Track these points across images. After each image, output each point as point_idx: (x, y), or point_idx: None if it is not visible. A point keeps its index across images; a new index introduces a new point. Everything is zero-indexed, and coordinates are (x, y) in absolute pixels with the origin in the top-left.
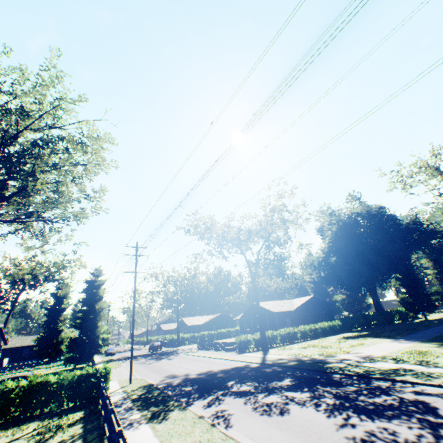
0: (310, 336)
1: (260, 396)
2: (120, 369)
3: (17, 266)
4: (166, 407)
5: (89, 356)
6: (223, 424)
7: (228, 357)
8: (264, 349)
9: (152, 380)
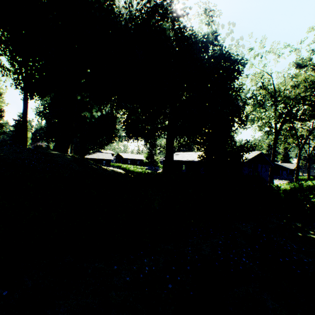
0: None
1: None
2: None
3: None
4: None
5: None
6: None
7: None
8: None
9: None
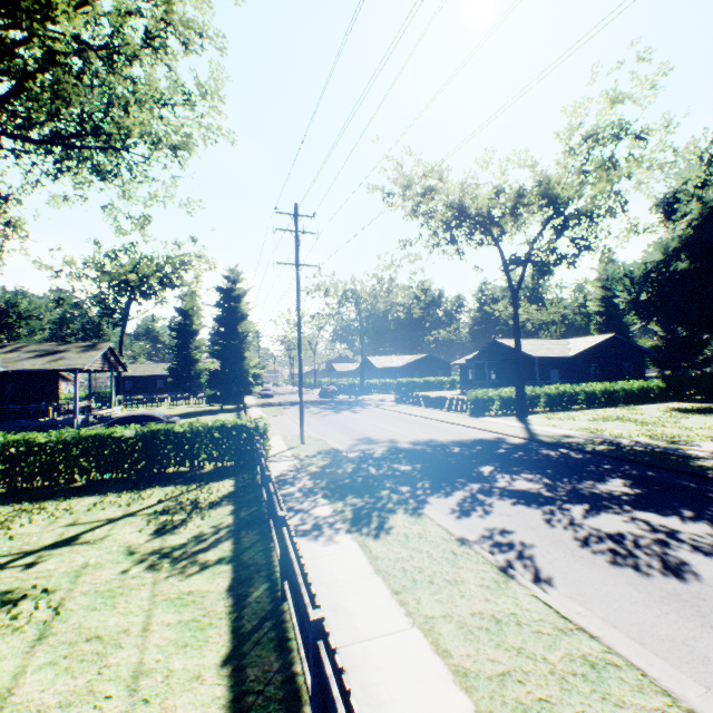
0: (601, 401)
1: (575, 511)
2: (282, 418)
3: (112, 259)
4: (377, 502)
5: (238, 397)
6: (524, 571)
7: (456, 421)
8: (520, 414)
9: (336, 443)
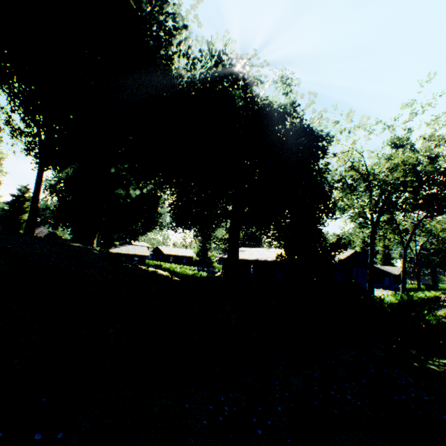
0: None
1: None
2: None
3: None
4: None
5: None
6: None
7: None
8: None
9: None
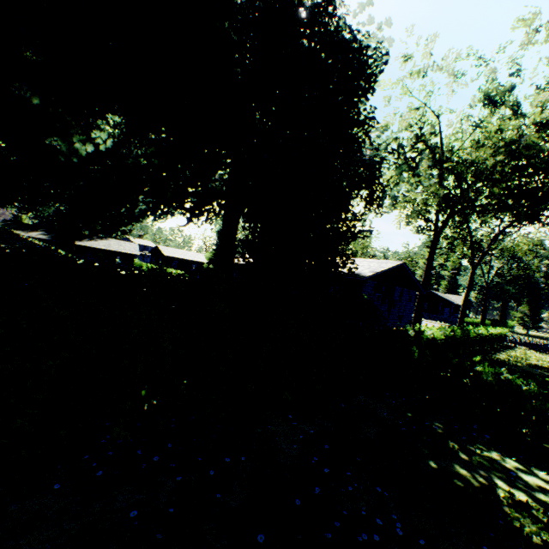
0: None
1: None
2: None
3: None
4: None
5: None
6: None
7: None
8: None
9: None
